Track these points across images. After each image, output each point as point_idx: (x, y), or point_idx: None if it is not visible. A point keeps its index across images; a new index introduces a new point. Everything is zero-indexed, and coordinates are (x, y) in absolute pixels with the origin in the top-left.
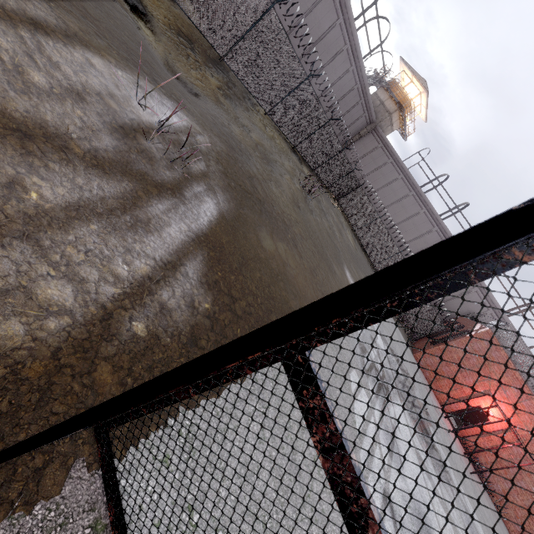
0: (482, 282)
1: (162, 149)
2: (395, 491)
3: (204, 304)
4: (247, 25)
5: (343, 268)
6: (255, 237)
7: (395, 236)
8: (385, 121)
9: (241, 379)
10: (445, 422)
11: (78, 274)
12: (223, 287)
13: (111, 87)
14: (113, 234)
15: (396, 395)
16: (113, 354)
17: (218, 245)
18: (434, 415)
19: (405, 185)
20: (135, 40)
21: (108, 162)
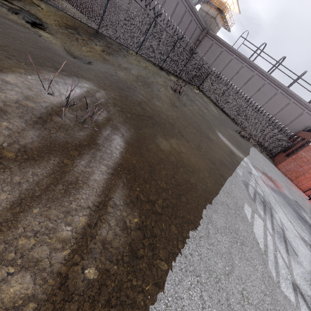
0: (309, 105)
1: (73, 118)
2: (298, 278)
3: (133, 220)
4: (104, 2)
5: (216, 133)
6: (154, 145)
7: (241, 96)
8: (212, 24)
9: (175, 263)
10: (309, 203)
11: (33, 259)
12: (143, 198)
13: (25, 91)
14: (52, 207)
15: (276, 204)
16: (76, 309)
17: (131, 167)
18: (302, 202)
19: (239, 61)
20: (37, 46)
21: (35, 150)
